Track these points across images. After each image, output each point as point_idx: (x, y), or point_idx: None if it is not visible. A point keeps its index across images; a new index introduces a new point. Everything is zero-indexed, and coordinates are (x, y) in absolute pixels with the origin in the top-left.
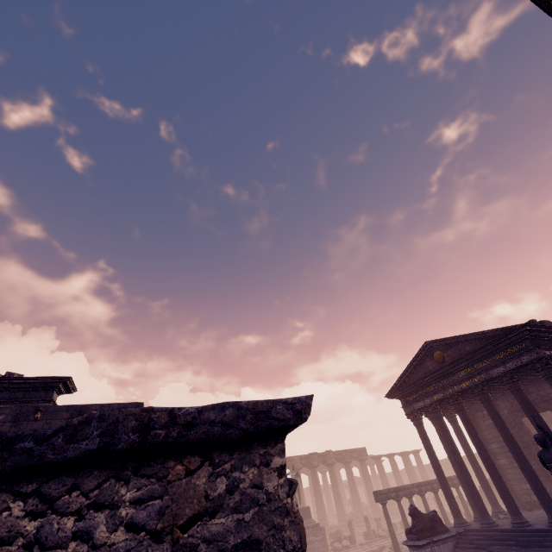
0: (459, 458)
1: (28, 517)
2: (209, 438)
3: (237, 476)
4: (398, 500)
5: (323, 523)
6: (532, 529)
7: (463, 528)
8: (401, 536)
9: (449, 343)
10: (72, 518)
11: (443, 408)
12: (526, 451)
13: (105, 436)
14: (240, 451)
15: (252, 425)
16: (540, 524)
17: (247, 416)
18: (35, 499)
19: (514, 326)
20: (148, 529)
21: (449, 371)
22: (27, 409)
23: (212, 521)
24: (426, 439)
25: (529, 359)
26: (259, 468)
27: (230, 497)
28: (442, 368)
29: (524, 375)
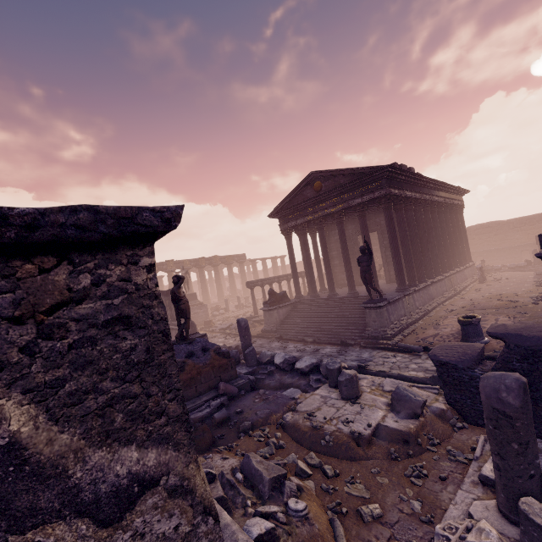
0: (310, 260)
1: None
2: (62, 240)
3: (103, 273)
4: (262, 286)
5: (207, 302)
6: (338, 297)
7: (300, 299)
8: (260, 306)
9: (329, 175)
10: None
11: (309, 227)
12: (352, 256)
13: None
14: (104, 253)
15: (115, 230)
16: (343, 295)
17: (107, 221)
18: None
19: (381, 166)
20: (4, 316)
21: (322, 199)
22: None
23: (79, 306)
24: (291, 248)
25: (379, 194)
26: (126, 267)
27: (97, 289)
28: (317, 196)
29: (372, 207)
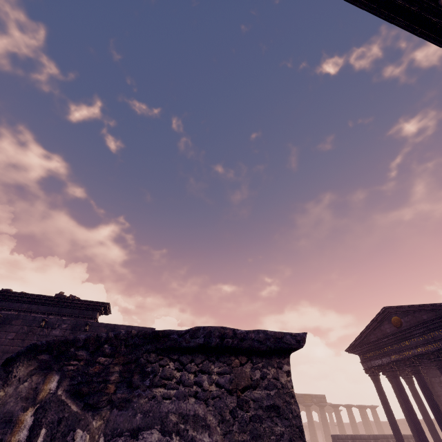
0: (414, 417)
1: (176, 370)
2: (251, 348)
3: (265, 371)
4: None
5: None
6: None
7: None
8: None
9: (406, 311)
10: (193, 375)
11: (400, 369)
12: None
13: (206, 338)
14: (266, 358)
15: (273, 344)
16: None
17: (270, 339)
18: (178, 363)
19: None
20: (225, 387)
21: (406, 335)
22: (80, 322)
23: (254, 391)
24: (383, 394)
25: None
26: (276, 369)
27: (262, 381)
28: (399, 332)
29: None
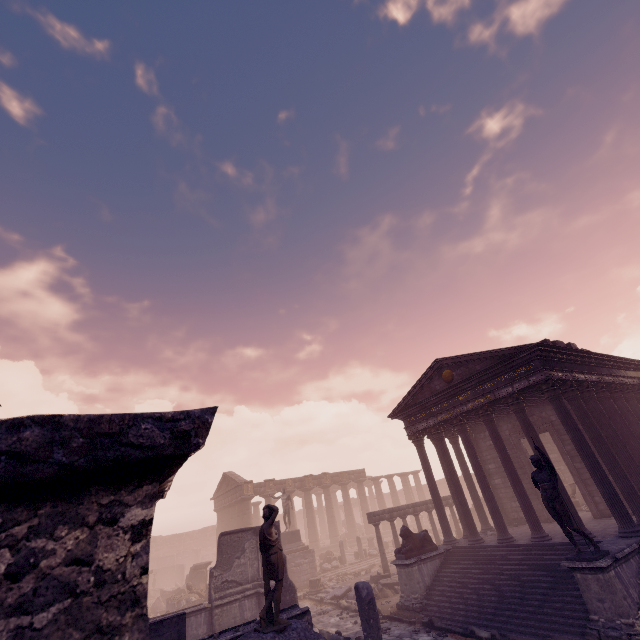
0: (456, 479)
1: None
2: None
3: (40, 546)
4: (391, 521)
5: (314, 545)
6: (516, 544)
7: (452, 545)
8: (392, 554)
9: (460, 362)
10: None
11: (446, 429)
12: (520, 471)
13: None
14: (57, 501)
15: (83, 457)
16: (523, 540)
17: (72, 441)
18: None
19: (527, 345)
20: None
21: (457, 391)
22: None
23: None
24: (425, 460)
25: (536, 380)
26: (92, 529)
27: (12, 586)
28: (449, 388)
29: (530, 397)
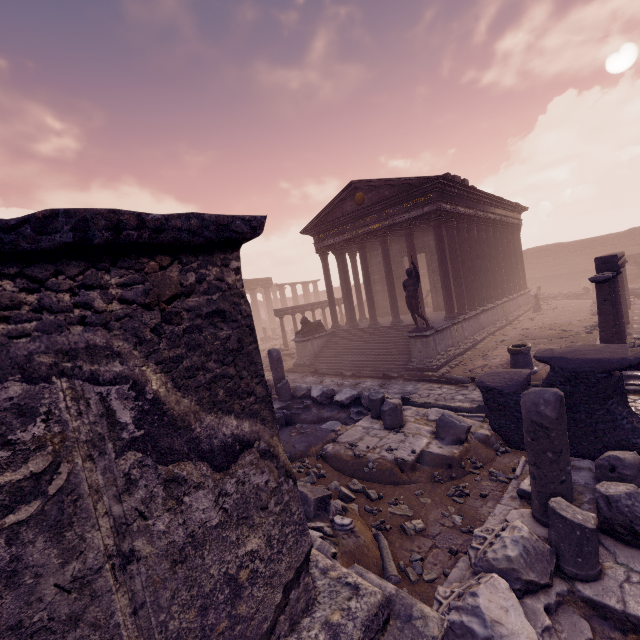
0: (349, 285)
1: (24, 292)
2: (176, 243)
3: (204, 273)
4: (293, 315)
5: None
6: (380, 327)
7: (337, 329)
8: (290, 338)
9: (373, 186)
10: (67, 295)
11: (349, 246)
12: (396, 281)
13: (78, 232)
14: (204, 255)
15: (215, 235)
16: (386, 324)
17: (210, 227)
18: (23, 280)
19: (432, 177)
20: (138, 303)
21: (364, 213)
22: None
23: (188, 300)
24: (327, 271)
25: (429, 210)
26: (220, 268)
27: (200, 286)
28: (358, 210)
29: (420, 224)
